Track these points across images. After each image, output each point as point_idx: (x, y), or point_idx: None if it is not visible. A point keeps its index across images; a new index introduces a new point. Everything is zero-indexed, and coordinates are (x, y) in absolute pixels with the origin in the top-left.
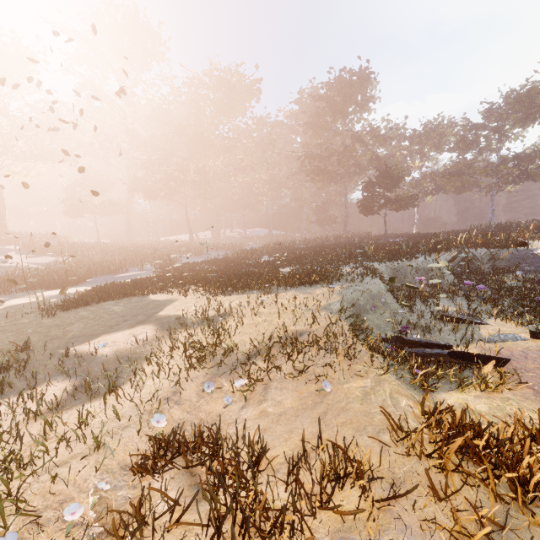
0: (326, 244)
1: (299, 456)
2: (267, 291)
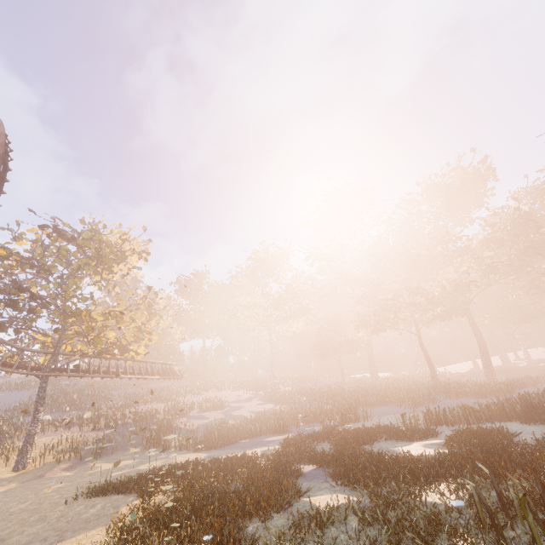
0: None
1: None
2: None
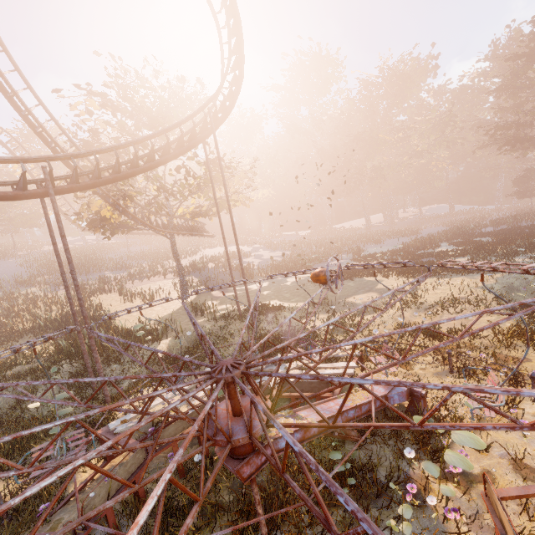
0: (520, 226)
1: (452, 328)
2: (443, 277)
